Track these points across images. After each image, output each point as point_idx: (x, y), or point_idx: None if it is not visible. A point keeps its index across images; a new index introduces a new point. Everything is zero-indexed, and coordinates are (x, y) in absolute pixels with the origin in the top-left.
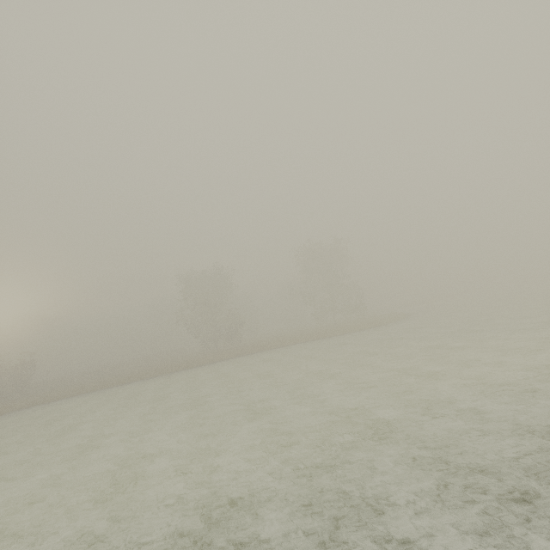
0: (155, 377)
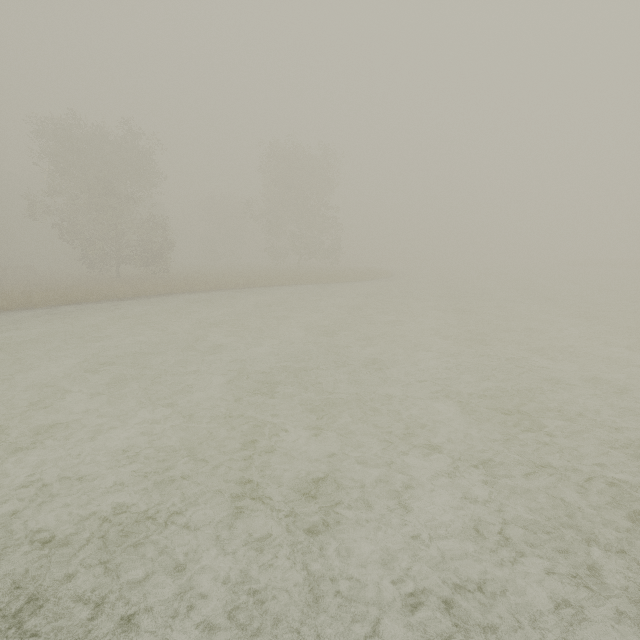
0: (12, 311)
